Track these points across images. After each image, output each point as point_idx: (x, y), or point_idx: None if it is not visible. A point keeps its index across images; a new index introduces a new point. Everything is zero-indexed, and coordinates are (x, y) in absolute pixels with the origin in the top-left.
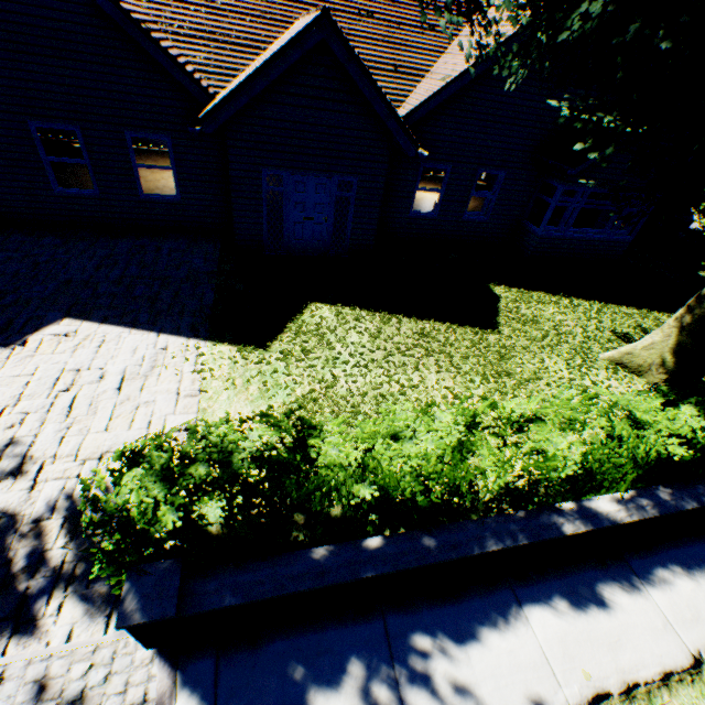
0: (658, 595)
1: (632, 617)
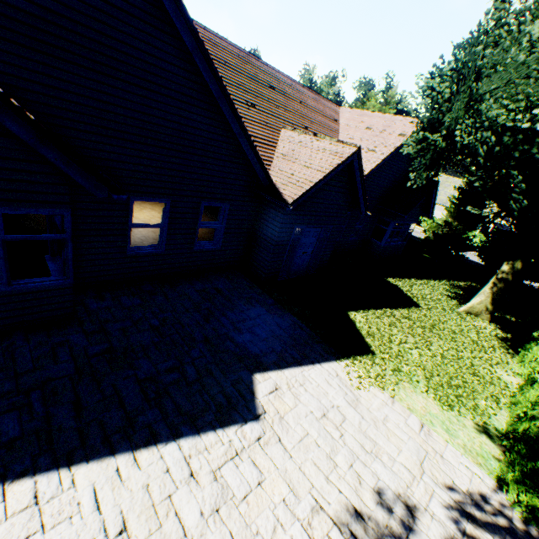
0: None
1: None
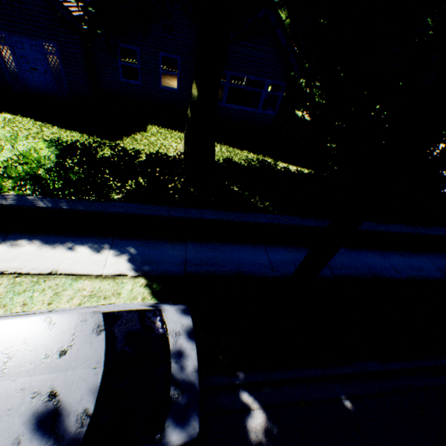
0: (3, 248)
1: None
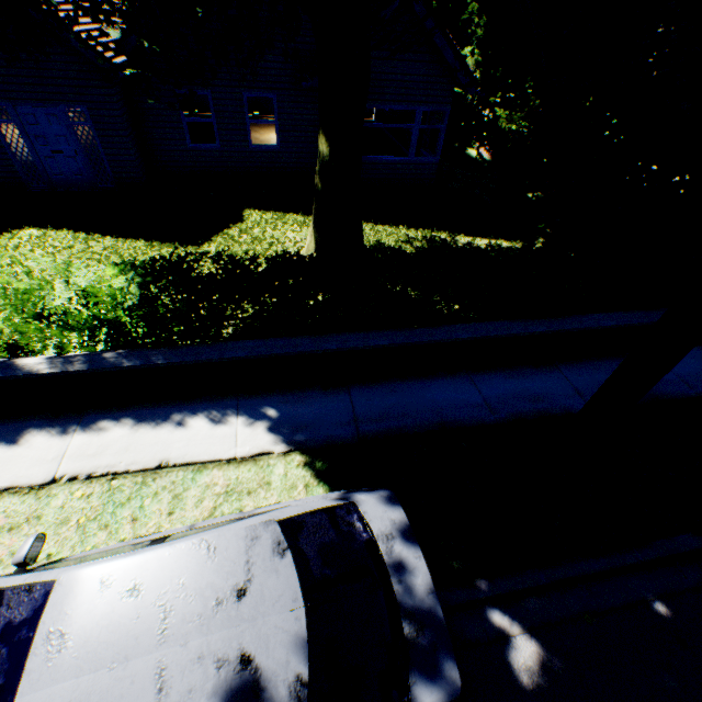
0: (81, 438)
1: (32, 451)
